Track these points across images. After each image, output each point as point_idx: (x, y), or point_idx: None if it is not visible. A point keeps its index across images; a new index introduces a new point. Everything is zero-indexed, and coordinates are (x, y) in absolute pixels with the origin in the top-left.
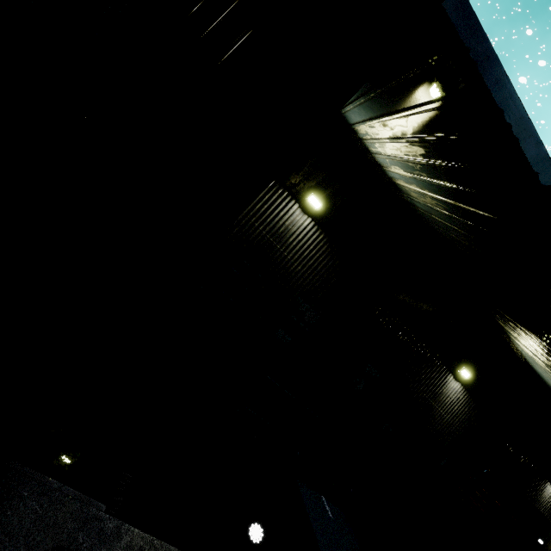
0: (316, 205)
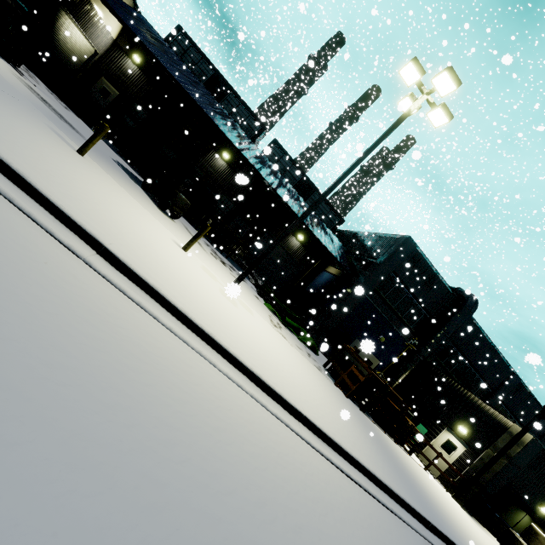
0: (137, 60)
